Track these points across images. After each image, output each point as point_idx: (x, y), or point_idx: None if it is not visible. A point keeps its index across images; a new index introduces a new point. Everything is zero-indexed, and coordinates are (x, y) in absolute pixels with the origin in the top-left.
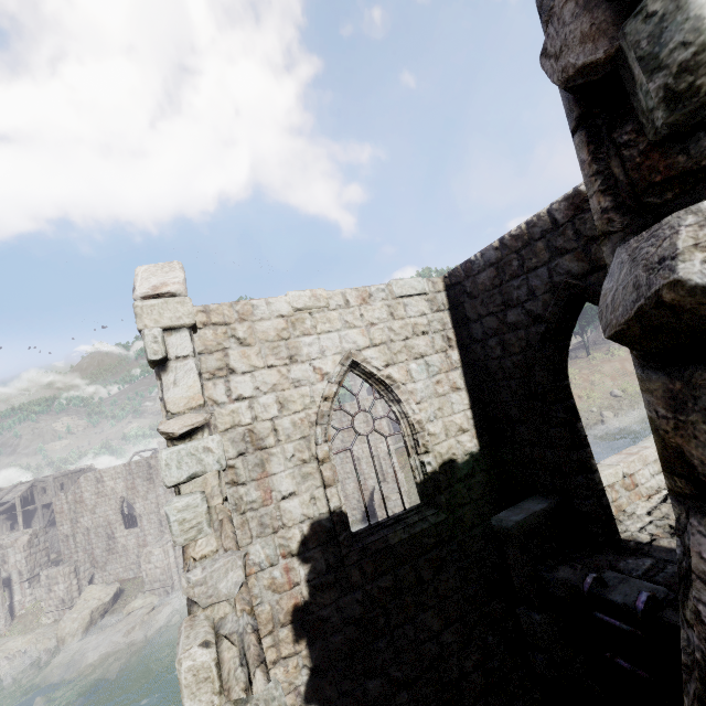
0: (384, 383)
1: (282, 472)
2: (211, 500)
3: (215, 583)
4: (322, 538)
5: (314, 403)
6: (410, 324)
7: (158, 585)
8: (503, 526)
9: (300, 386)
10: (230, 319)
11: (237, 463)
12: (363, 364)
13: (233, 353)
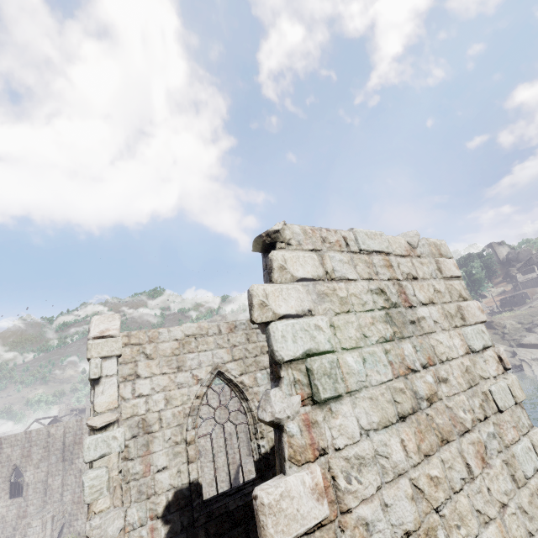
0: (238, 386)
1: (161, 451)
2: (111, 472)
3: (106, 527)
4: (181, 504)
5: (190, 400)
6: (260, 346)
7: None
8: None
9: (182, 388)
10: (143, 341)
11: (130, 443)
12: (225, 373)
13: (141, 364)
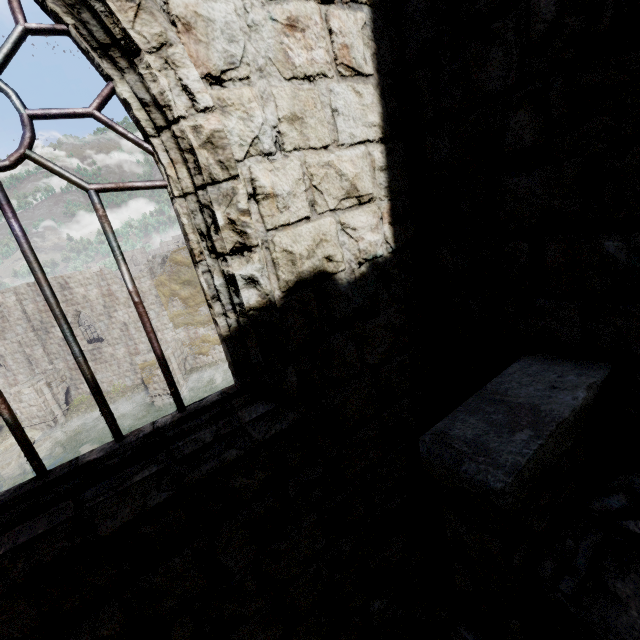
0: None
1: None
2: None
3: None
4: None
5: None
6: None
7: (37, 421)
8: (463, 476)
9: None
10: None
11: None
12: None
13: None
